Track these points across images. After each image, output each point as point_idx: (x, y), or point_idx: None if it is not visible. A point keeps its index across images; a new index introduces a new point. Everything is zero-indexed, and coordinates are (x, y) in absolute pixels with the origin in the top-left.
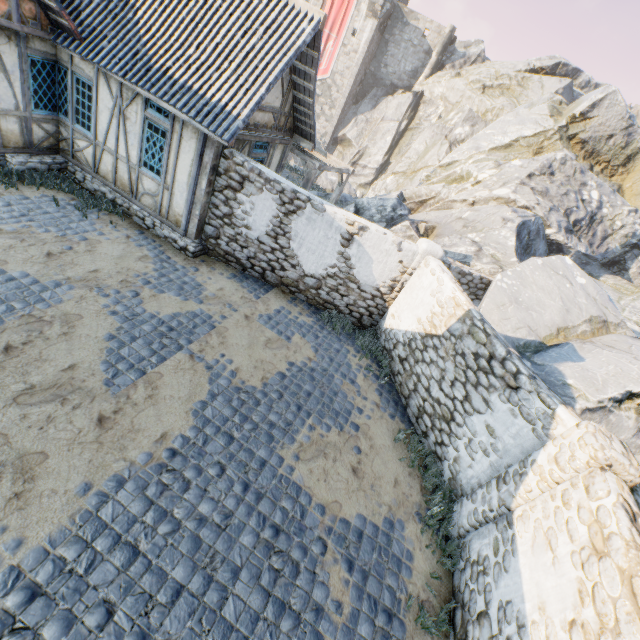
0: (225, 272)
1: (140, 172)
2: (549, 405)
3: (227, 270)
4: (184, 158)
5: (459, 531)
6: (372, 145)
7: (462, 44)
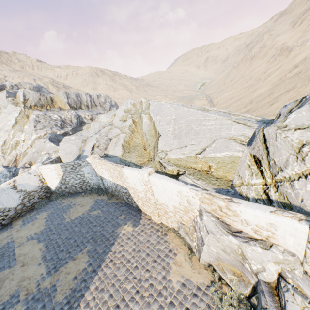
0: None
1: None
2: (85, 160)
3: None
4: None
5: (104, 188)
6: None
7: None
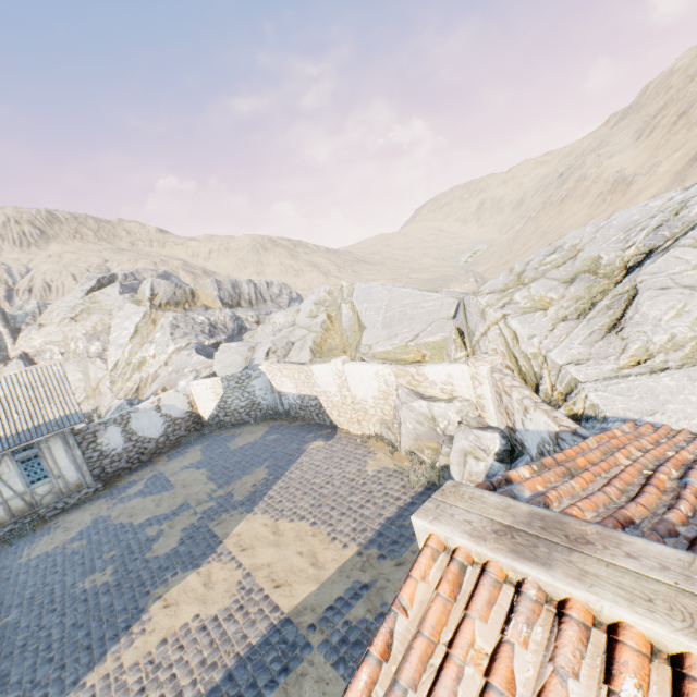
0: (126, 476)
1: (32, 489)
2: (258, 369)
3: (125, 476)
4: (59, 453)
5: (284, 411)
6: None
7: (15, 309)
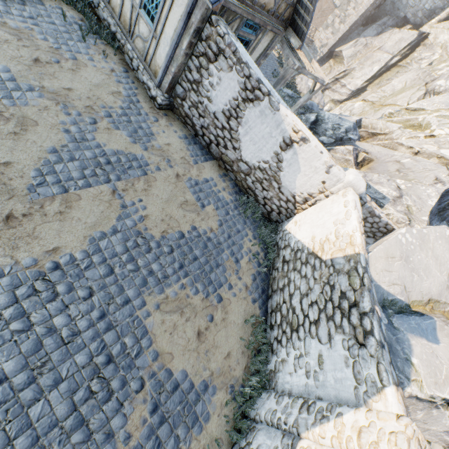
0: (179, 131)
1: (139, 13)
2: (382, 379)
3: (182, 130)
4: (175, 11)
5: (255, 416)
6: (359, 69)
7: None
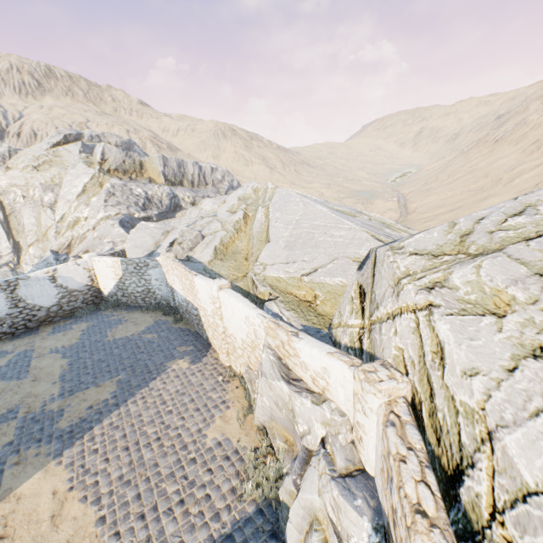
0: (5, 342)
1: None
2: (155, 260)
3: (5, 341)
4: None
5: (175, 306)
6: None
7: None
